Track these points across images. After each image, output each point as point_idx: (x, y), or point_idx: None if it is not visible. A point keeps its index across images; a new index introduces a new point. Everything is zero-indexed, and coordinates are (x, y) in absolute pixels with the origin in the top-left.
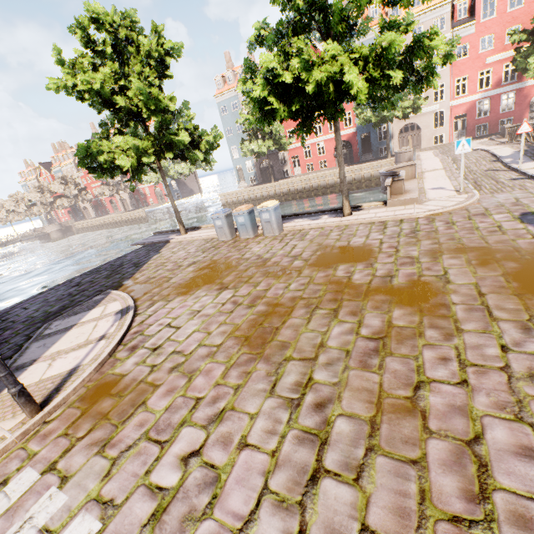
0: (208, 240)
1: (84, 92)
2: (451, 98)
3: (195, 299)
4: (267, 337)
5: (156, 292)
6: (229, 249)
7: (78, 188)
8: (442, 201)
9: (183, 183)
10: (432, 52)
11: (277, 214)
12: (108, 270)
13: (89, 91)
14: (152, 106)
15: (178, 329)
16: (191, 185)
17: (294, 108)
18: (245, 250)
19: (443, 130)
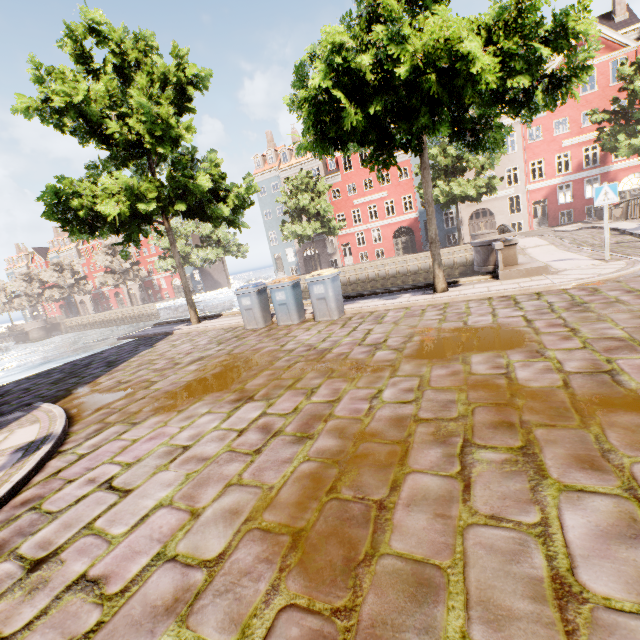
0: (229, 329)
1: (63, 112)
2: (527, 182)
3: (185, 421)
4: (357, 538)
5: (118, 406)
6: (261, 339)
7: (76, 277)
8: (588, 269)
9: (208, 273)
10: (579, 39)
11: (336, 288)
12: (64, 372)
13: (69, 108)
14: (158, 131)
15: (124, 498)
16: (218, 277)
17: (372, 111)
18: (286, 339)
19: (521, 217)
